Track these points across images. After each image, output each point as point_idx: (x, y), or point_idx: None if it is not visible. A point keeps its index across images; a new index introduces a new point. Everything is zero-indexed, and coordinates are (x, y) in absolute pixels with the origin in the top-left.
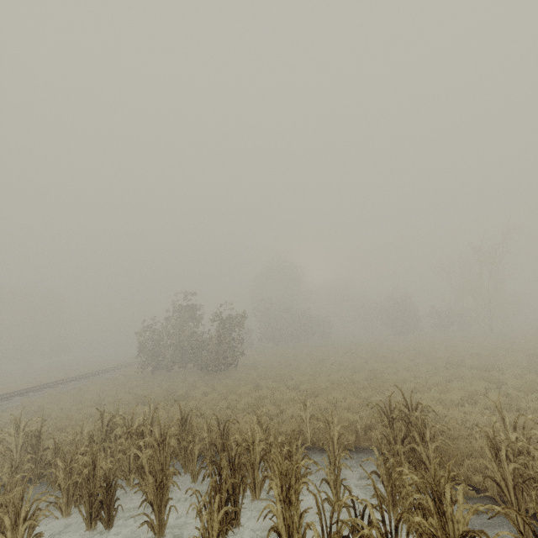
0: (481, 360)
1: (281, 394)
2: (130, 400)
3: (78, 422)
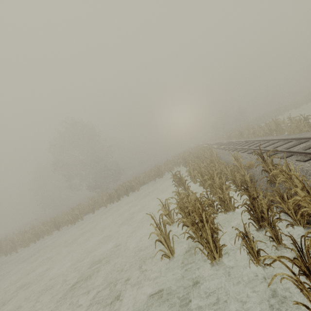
0: None
1: None
2: None
3: None
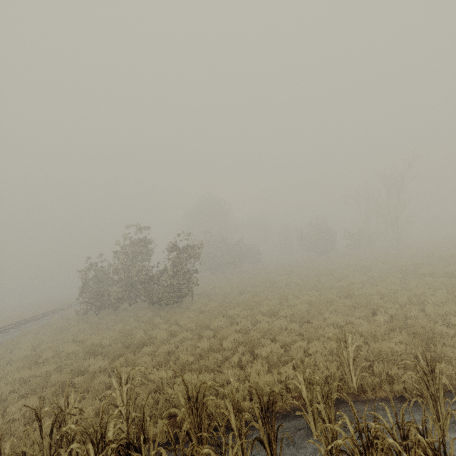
0: (436, 268)
1: (267, 325)
2: (77, 351)
3: (4, 397)
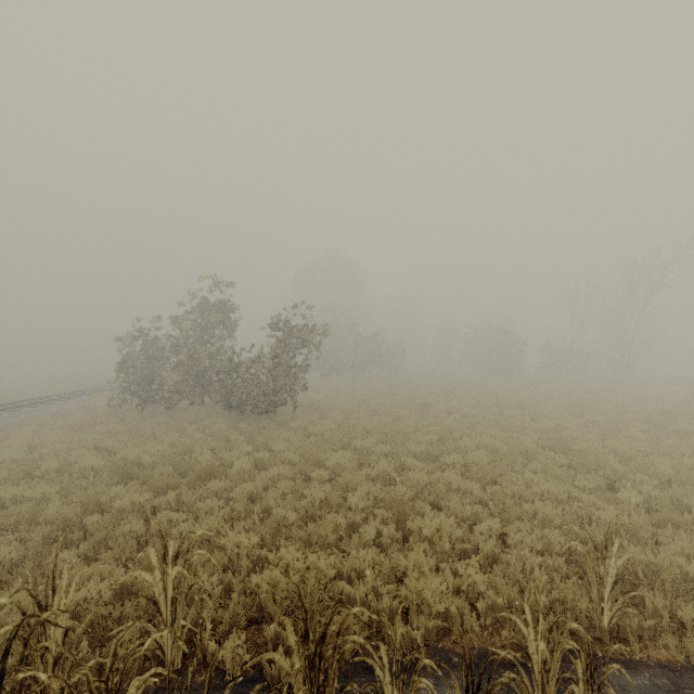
0: None
1: (425, 477)
2: (99, 466)
3: None
